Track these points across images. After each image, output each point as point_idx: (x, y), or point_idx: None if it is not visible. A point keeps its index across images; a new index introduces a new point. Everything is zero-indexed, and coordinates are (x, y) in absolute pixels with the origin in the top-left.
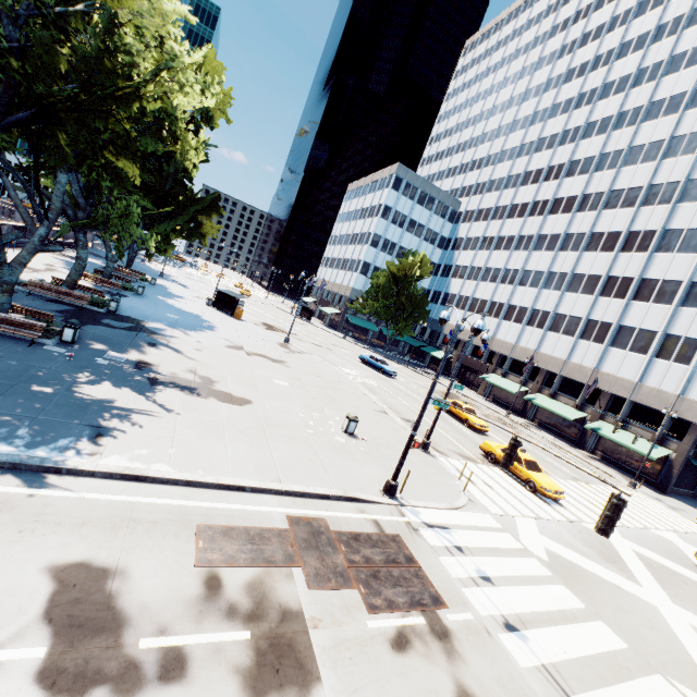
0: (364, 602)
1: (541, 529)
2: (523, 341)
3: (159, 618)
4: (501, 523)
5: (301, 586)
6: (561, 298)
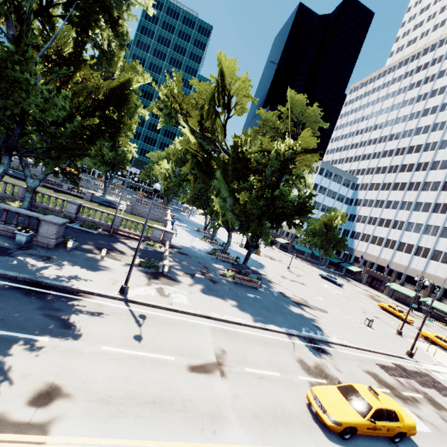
0: (439, 393)
1: None
2: (413, 264)
3: (399, 388)
4: None
5: (418, 385)
6: (437, 241)
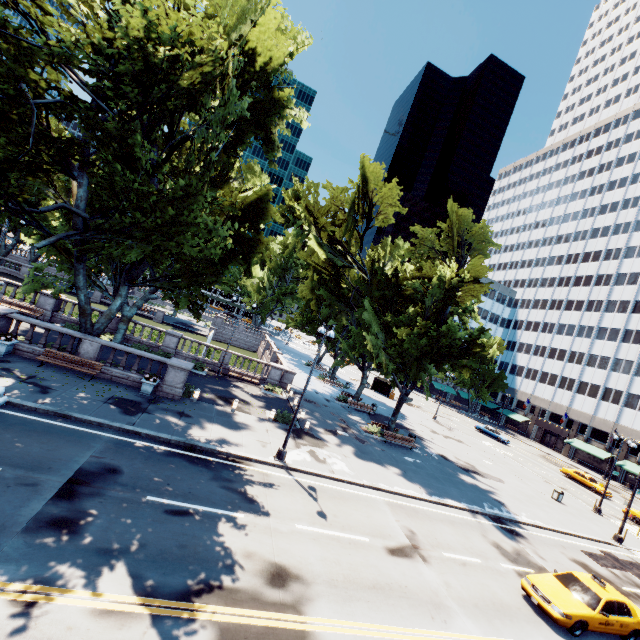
0: None
1: None
2: (600, 413)
3: (616, 581)
4: None
5: (638, 579)
6: (631, 381)
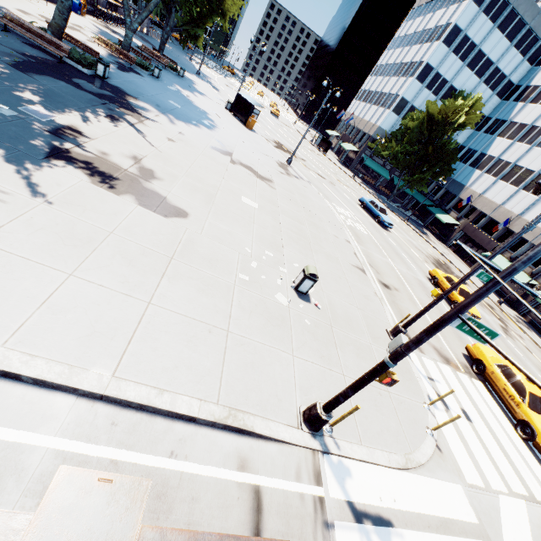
0: None
1: (536, 531)
2: None
3: None
4: (477, 510)
5: None
6: None
